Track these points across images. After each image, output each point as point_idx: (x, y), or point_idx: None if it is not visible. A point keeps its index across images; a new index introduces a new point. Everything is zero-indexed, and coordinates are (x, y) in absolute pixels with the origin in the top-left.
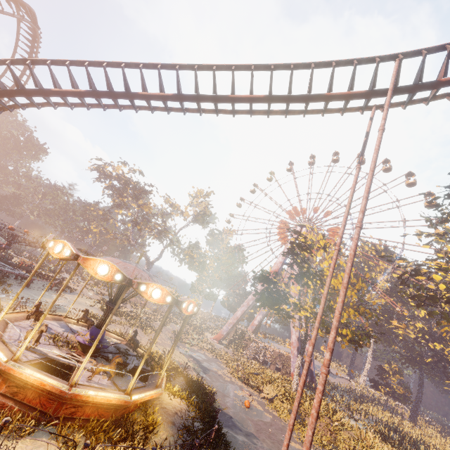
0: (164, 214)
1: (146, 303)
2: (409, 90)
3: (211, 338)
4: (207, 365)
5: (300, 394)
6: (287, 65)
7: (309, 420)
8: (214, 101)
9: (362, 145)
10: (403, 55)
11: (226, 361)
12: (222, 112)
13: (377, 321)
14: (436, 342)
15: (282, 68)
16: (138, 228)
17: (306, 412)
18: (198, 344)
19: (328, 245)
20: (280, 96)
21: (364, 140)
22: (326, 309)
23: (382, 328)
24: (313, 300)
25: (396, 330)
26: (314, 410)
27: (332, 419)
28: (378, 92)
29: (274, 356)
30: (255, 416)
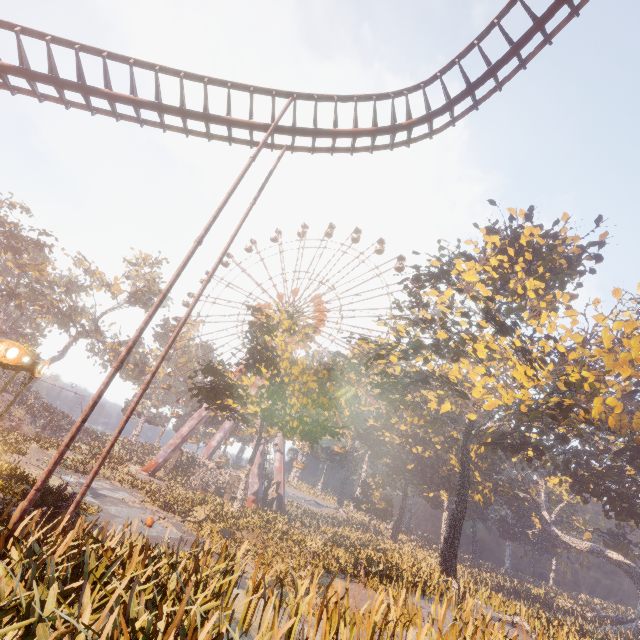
0: (74, 284)
1: (20, 425)
2: (305, 133)
3: (138, 470)
4: (108, 492)
5: (124, 421)
6: (178, 71)
7: (240, 533)
8: (78, 91)
9: (263, 183)
10: (299, 95)
11: (149, 492)
12: (102, 112)
13: (365, 429)
14: (418, 445)
15: (172, 73)
16: (16, 302)
17: (239, 526)
18: (106, 474)
19: (293, 326)
20: (170, 106)
21: (266, 178)
22: (272, 396)
23: (371, 438)
24: (259, 387)
25: (383, 438)
26: (92, 400)
27: (273, 530)
28: (276, 128)
29: (230, 482)
30: (156, 533)
